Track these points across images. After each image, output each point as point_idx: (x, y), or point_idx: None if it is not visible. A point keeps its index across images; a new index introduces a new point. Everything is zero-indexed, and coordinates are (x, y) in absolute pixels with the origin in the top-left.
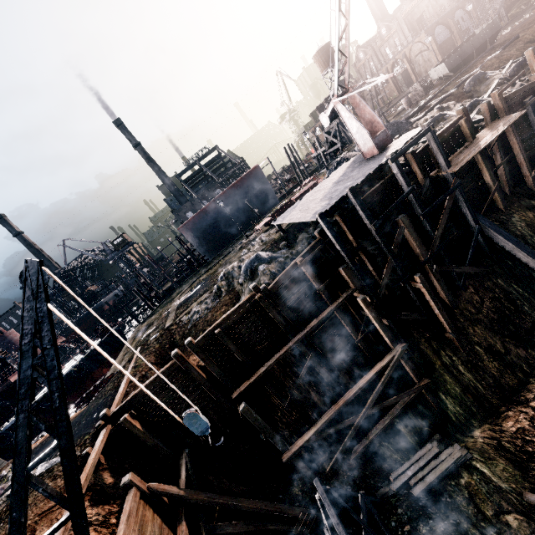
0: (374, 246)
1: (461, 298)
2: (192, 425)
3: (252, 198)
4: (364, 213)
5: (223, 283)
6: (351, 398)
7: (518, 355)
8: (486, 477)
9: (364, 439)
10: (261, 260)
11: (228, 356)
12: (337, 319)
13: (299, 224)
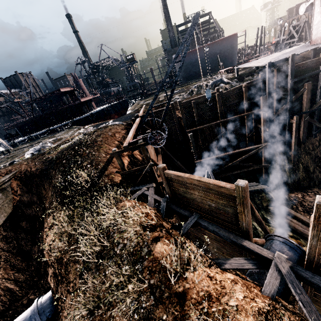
0: (284, 92)
1: (309, 140)
2: (207, 94)
3: (222, 55)
4: (291, 72)
5: (195, 89)
6: (233, 153)
7: (317, 176)
8: (271, 197)
9: (228, 173)
10: (222, 81)
11: (191, 116)
12: (244, 123)
13: (248, 73)
